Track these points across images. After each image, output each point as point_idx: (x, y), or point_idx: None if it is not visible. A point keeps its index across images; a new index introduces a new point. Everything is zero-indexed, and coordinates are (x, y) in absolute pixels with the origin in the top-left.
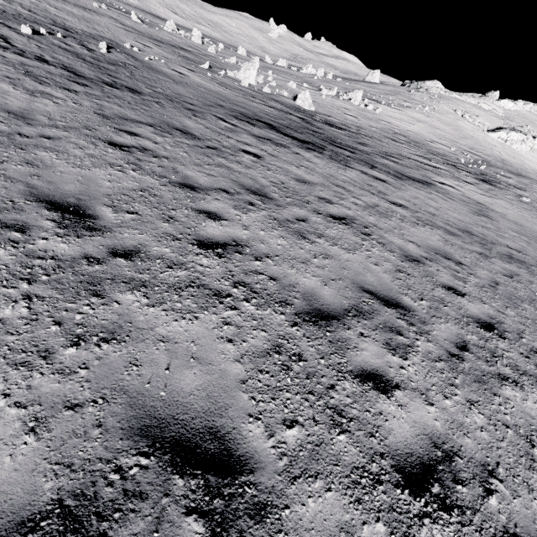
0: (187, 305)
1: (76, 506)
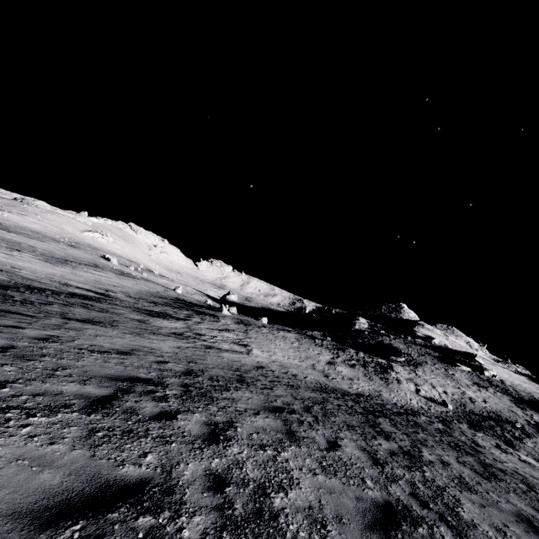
0: (6, 237)
1: (12, 241)
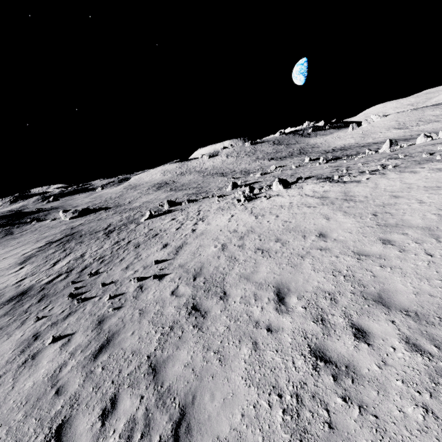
0: None
1: None
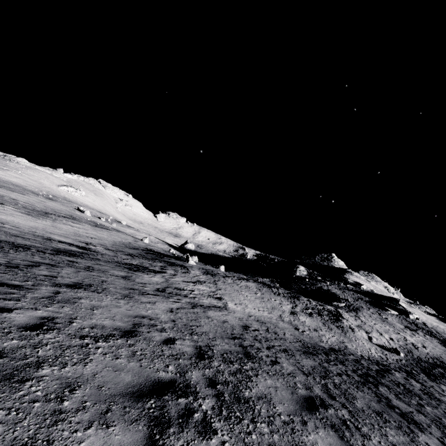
0: None
1: None
